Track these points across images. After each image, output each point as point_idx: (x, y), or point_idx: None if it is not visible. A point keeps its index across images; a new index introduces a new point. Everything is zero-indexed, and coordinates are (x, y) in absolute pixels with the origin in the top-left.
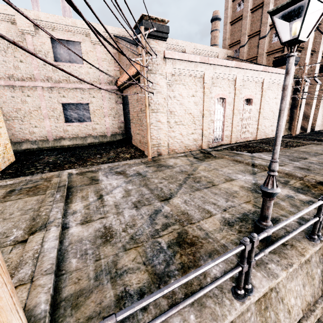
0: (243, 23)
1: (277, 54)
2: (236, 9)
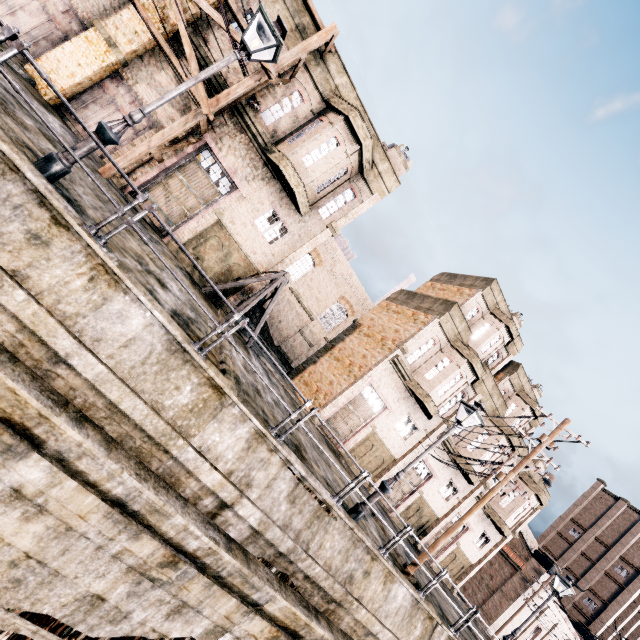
0: (569, 552)
1: (582, 617)
2: (569, 530)
